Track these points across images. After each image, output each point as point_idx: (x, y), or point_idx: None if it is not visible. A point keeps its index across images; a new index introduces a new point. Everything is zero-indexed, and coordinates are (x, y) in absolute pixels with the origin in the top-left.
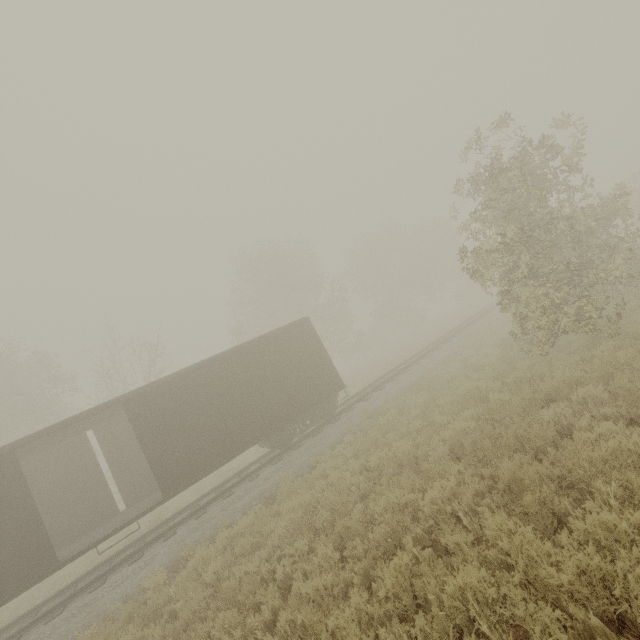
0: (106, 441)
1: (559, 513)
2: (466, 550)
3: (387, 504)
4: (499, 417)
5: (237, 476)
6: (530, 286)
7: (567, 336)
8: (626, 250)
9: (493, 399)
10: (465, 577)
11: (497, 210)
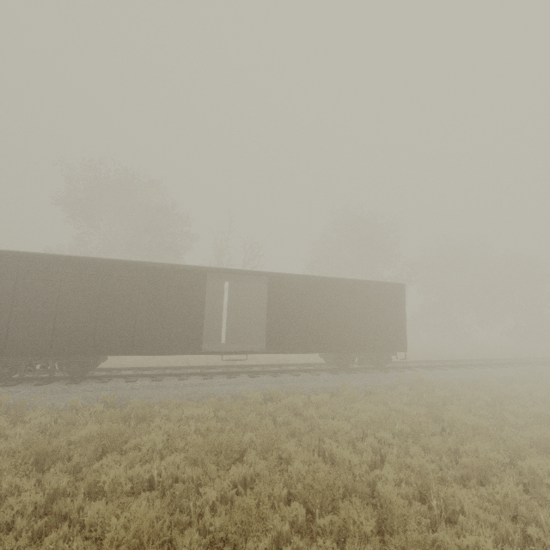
0: (232, 294)
1: None
2: None
3: (474, 449)
4: None
5: (297, 366)
6: None
7: None
8: None
9: None
10: None
11: None
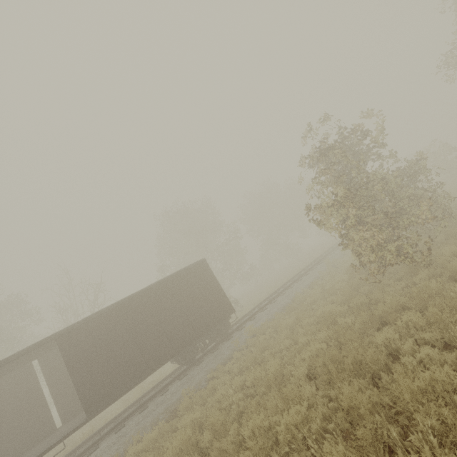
0: (48, 368)
1: (390, 444)
2: None
3: (254, 427)
4: (344, 340)
5: (153, 390)
6: (360, 231)
7: (395, 265)
8: (428, 200)
9: (340, 322)
10: None
11: (330, 176)
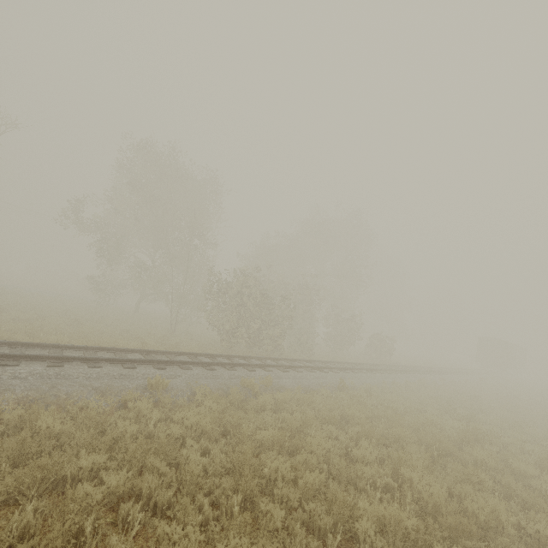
0: None
1: None
2: None
3: None
4: None
5: None
6: None
7: None
8: None
9: None
10: None
11: None
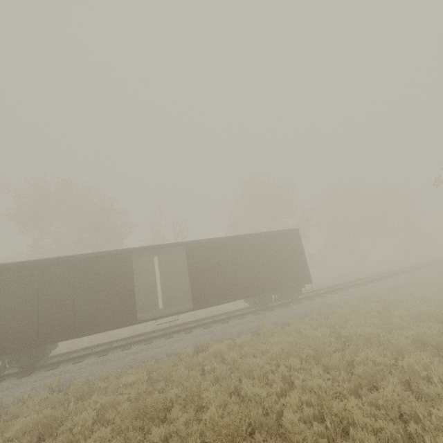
0: (162, 265)
1: None
2: None
3: (365, 358)
4: None
5: (227, 314)
6: None
7: None
8: None
9: None
10: None
11: None
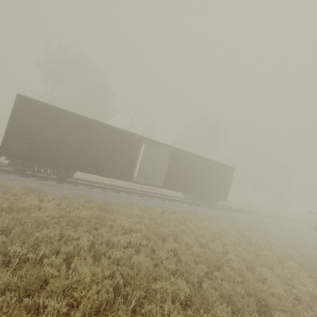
0: (145, 152)
1: None
2: (308, 285)
3: (264, 253)
4: (312, 262)
5: (170, 197)
6: None
7: None
8: None
9: (305, 254)
10: (316, 291)
11: None
